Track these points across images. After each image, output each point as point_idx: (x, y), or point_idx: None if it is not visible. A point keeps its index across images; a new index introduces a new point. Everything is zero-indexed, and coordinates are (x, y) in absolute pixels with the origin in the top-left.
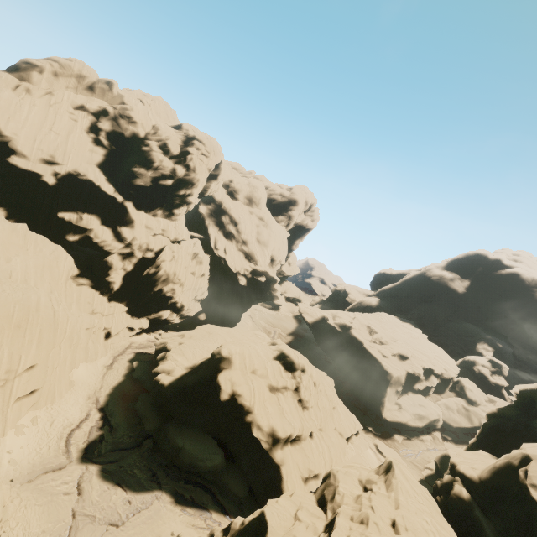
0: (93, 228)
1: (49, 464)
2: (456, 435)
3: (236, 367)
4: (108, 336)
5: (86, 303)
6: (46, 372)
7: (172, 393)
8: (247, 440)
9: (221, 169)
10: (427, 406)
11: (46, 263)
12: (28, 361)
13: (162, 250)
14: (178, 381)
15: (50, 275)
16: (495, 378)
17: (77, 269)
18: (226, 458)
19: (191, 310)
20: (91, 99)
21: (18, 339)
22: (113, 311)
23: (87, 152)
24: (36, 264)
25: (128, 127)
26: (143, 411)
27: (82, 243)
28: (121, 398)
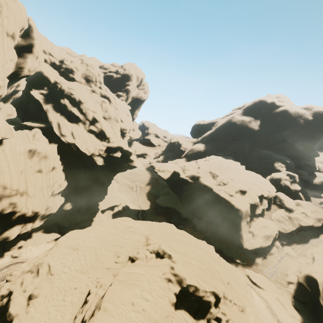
0: None
1: None
2: (286, 238)
3: None
4: None
5: None
6: None
7: None
8: None
9: (34, 37)
10: (268, 226)
11: None
12: None
13: None
14: None
15: None
16: (294, 186)
17: None
18: None
19: (52, 207)
20: None
21: None
22: None
23: None
24: None
25: None
26: None
27: None
28: None
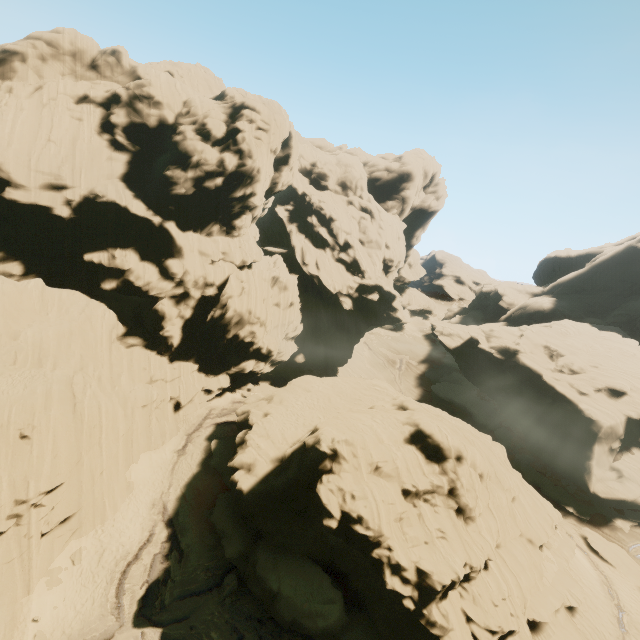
0: (131, 268)
1: (91, 633)
2: None
3: (343, 470)
4: (178, 406)
5: (141, 369)
6: (81, 489)
7: (255, 503)
8: (376, 577)
9: (292, 146)
10: None
11: (75, 328)
12: (41, 486)
13: (226, 282)
14: (261, 485)
15: (84, 343)
16: None
17: (123, 326)
18: (348, 602)
19: (284, 353)
20: (96, 84)
21: (21, 458)
22: (179, 374)
23: (105, 162)
24: (59, 333)
25: (150, 113)
26: (221, 525)
27: (123, 291)
28: (195, 501)
